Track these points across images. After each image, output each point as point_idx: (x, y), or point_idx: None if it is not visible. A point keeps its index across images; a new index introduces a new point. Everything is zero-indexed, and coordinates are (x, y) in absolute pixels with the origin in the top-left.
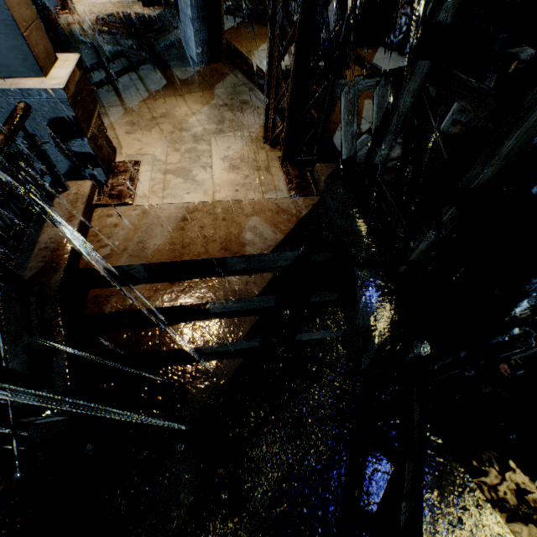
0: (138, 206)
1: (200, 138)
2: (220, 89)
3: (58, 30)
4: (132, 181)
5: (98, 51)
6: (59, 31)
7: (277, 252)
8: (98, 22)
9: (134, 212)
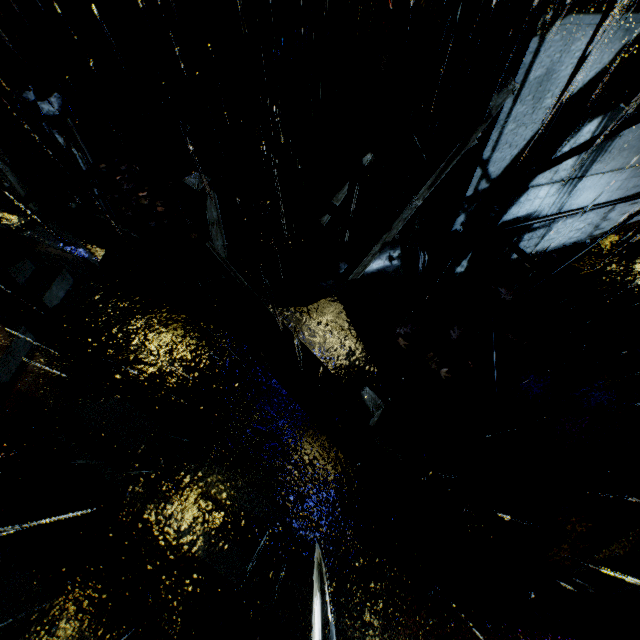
0: None
1: None
2: None
3: None
4: None
5: None
6: None
7: None
8: None
9: None
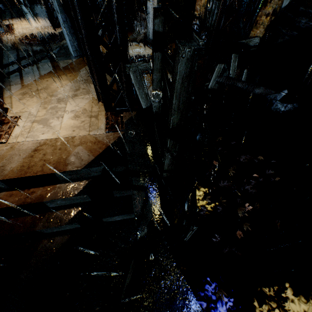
0: (9, 144)
1: (61, 100)
2: (83, 71)
3: None
4: (9, 128)
5: (18, 54)
6: None
7: (87, 168)
8: (23, 38)
9: (5, 147)
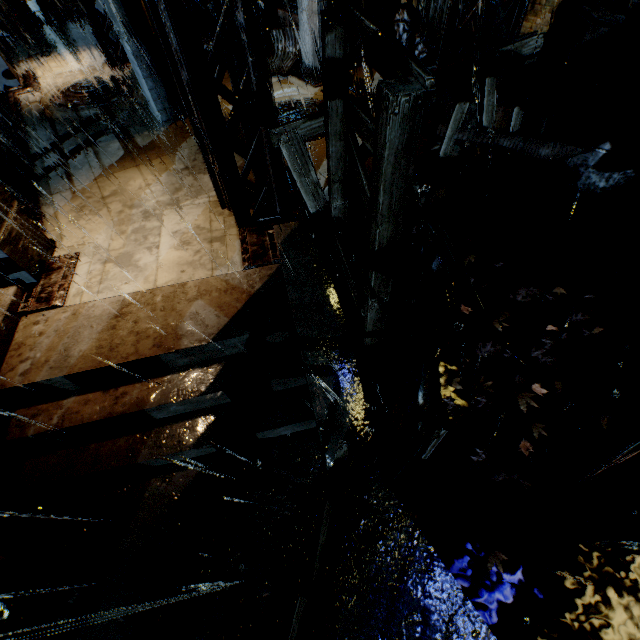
0: (69, 307)
1: (151, 213)
2: (183, 150)
3: (15, 113)
4: (65, 279)
5: (55, 129)
6: (16, 114)
7: (218, 340)
8: (59, 95)
9: (64, 315)
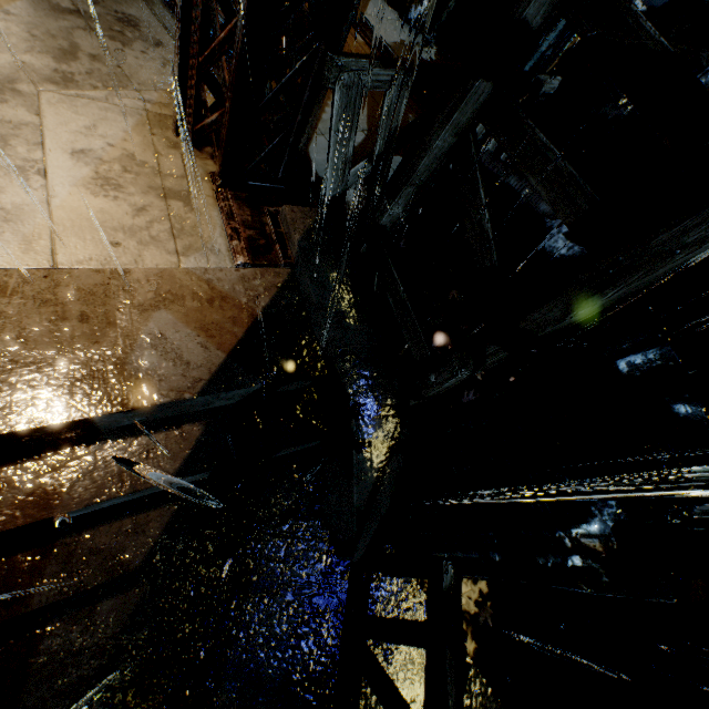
0: None
1: (5, 84)
2: None
3: None
4: None
5: None
6: None
7: (213, 392)
8: None
9: None
